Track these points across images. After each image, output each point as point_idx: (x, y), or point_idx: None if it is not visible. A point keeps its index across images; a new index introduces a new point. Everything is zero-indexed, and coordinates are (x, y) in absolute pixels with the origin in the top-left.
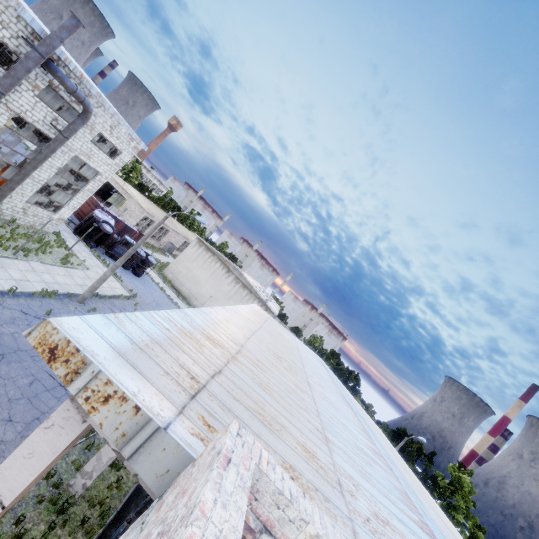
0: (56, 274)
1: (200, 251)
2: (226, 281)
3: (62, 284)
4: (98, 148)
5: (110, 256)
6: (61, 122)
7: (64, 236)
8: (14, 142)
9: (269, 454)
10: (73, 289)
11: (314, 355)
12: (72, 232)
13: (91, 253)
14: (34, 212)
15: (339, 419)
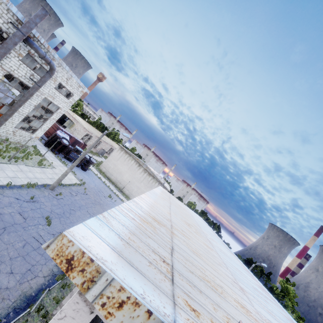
0: (35, 172)
1: (121, 153)
2: (138, 171)
3: (39, 178)
4: (59, 92)
5: (67, 159)
6: (36, 76)
7: (38, 147)
8: (5, 91)
9: (232, 322)
10: (46, 181)
11: (199, 217)
12: (43, 145)
13: (55, 157)
14: (20, 134)
15: (235, 266)
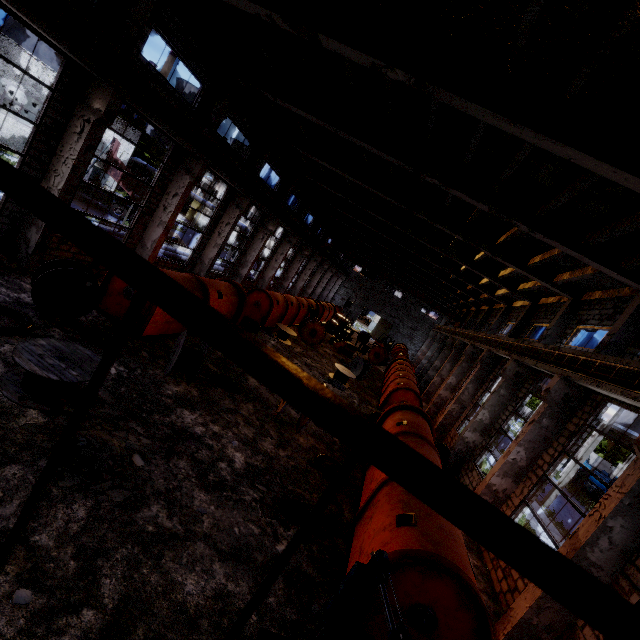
0: None
1: None
2: None
3: None
4: None
5: None
6: None
7: None
8: None
9: None
10: None
11: None
12: None
13: None
14: None
15: None
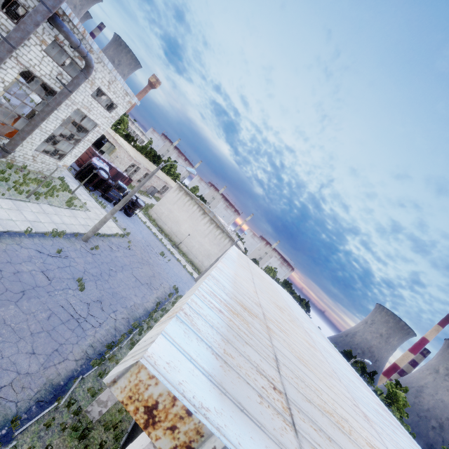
0: (63, 216)
1: (180, 195)
2: (202, 222)
3: (69, 224)
4: (97, 102)
5: (106, 198)
6: (66, 76)
7: (67, 180)
8: (21, 95)
9: None
10: (78, 228)
11: (286, 293)
12: (74, 177)
13: (90, 195)
14: (42, 159)
15: (346, 374)
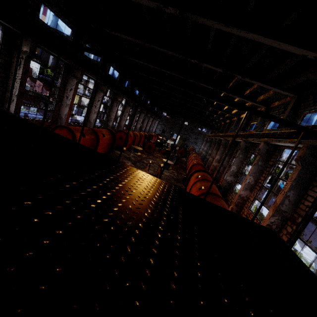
0: None
1: None
2: None
3: None
4: None
5: None
6: None
7: None
8: None
9: None
10: None
11: None
12: None
13: None
14: None
15: None
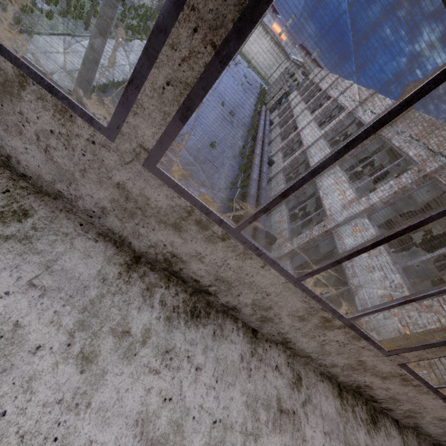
0: None
1: None
2: (266, 41)
3: None
4: None
5: None
6: None
7: None
8: None
9: None
10: None
11: None
12: None
13: None
14: None
15: None
